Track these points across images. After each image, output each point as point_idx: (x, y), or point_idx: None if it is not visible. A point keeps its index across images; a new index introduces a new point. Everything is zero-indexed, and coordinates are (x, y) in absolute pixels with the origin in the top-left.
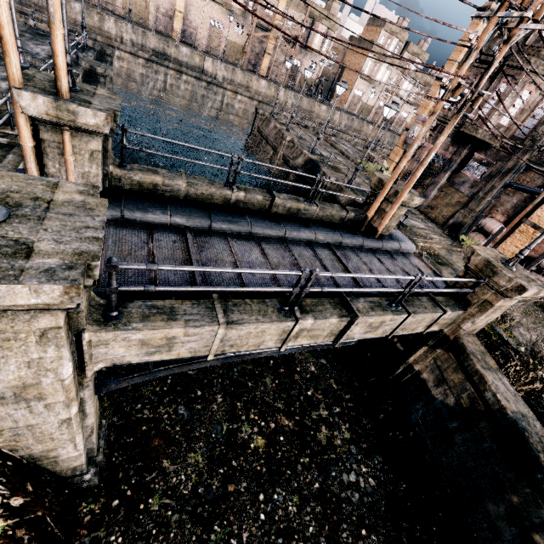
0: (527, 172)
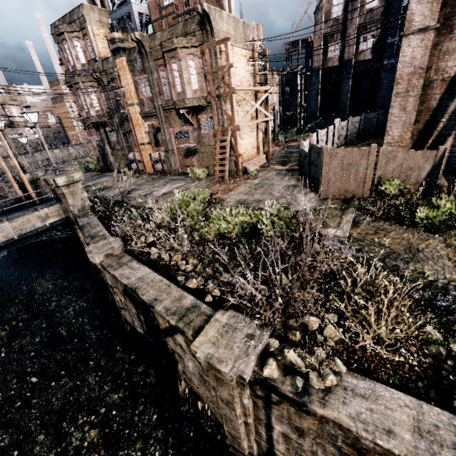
0: (124, 124)
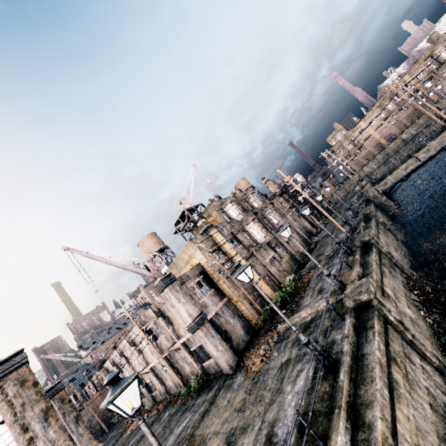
0: None
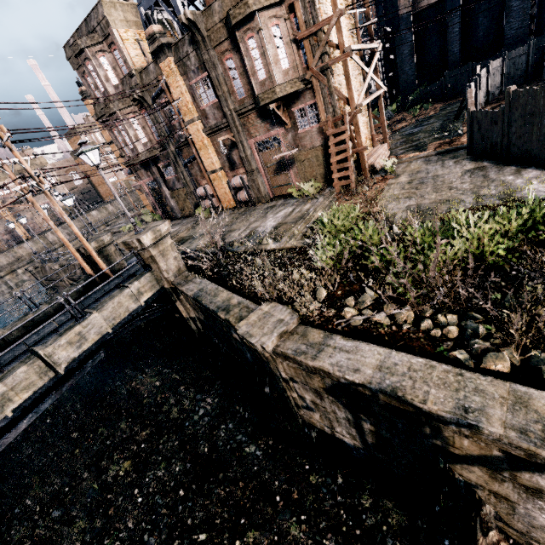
0: (183, 151)
